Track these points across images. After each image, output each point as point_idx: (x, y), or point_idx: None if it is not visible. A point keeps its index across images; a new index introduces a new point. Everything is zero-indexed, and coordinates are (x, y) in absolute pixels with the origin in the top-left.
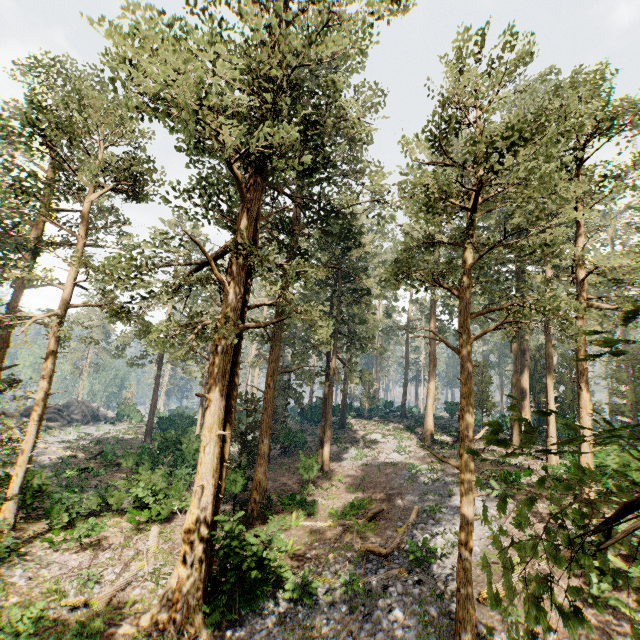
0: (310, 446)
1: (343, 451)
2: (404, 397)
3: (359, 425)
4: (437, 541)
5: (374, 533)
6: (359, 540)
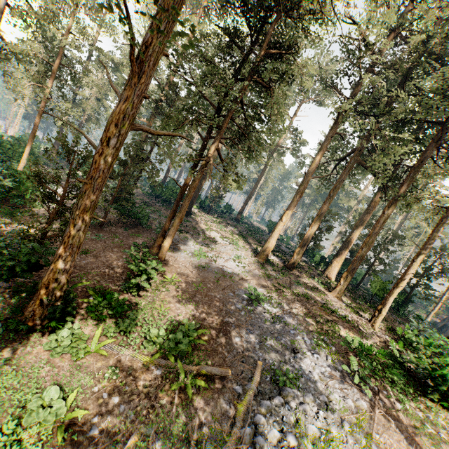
0: (151, 223)
1: (182, 241)
2: (244, 207)
3: (201, 217)
4: None
5: (203, 398)
6: (181, 408)
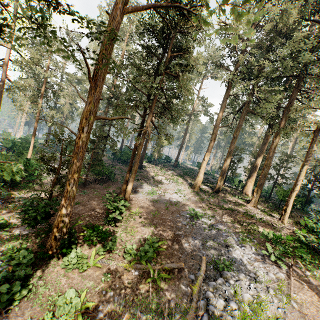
0: (117, 178)
1: (139, 186)
2: (178, 156)
3: (150, 168)
4: (235, 313)
5: (169, 285)
6: (154, 294)
